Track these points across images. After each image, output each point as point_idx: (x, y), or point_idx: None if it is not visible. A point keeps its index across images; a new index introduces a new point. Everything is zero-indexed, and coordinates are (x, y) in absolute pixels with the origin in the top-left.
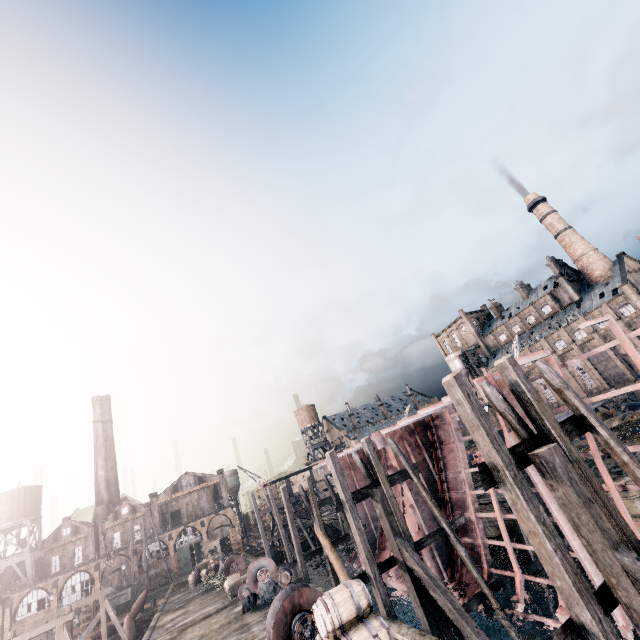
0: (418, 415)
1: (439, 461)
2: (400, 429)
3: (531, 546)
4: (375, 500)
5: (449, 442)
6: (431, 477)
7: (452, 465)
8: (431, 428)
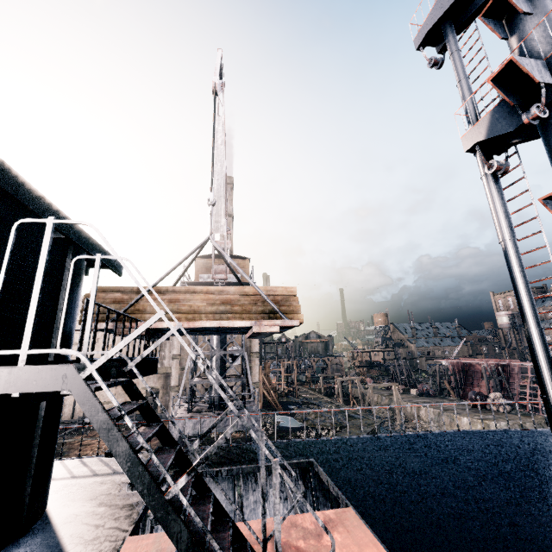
0: (507, 362)
1: (507, 377)
2: (494, 363)
3: (535, 405)
4: (493, 381)
5: (514, 373)
6: (501, 381)
7: (512, 380)
8: (507, 366)
